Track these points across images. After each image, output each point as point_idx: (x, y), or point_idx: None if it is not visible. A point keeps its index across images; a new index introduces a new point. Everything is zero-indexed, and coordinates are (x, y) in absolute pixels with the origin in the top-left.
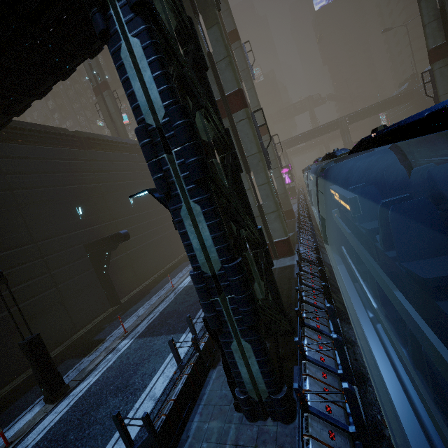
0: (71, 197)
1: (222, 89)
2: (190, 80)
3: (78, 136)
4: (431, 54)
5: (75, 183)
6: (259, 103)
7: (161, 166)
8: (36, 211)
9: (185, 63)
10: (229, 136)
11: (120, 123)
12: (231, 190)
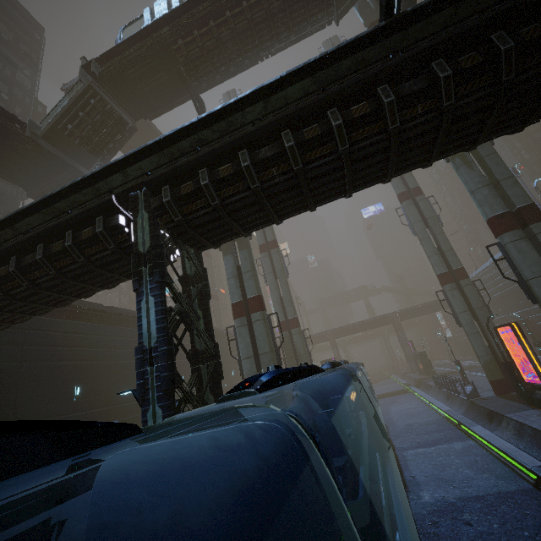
0: (75, 374)
1: (244, 293)
2: (188, 313)
3: (110, 312)
4: (439, 278)
5: (86, 359)
6: (291, 298)
7: (144, 375)
8: (34, 386)
9: (185, 304)
10: (216, 348)
11: None
12: (200, 396)
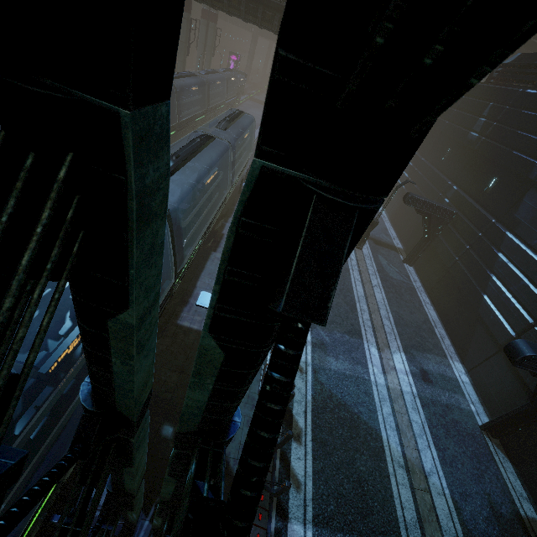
0: None
1: None
2: None
3: None
4: None
5: None
6: None
7: None
8: None
9: None
10: None
11: None
12: None
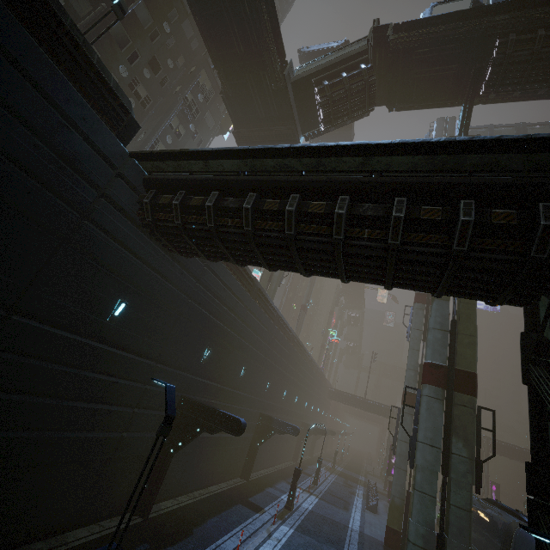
0: (213, 334)
1: (454, 359)
2: None
3: (255, 283)
4: None
5: (226, 323)
6: None
7: None
8: (184, 328)
9: None
10: None
11: (275, 287)
12: None
